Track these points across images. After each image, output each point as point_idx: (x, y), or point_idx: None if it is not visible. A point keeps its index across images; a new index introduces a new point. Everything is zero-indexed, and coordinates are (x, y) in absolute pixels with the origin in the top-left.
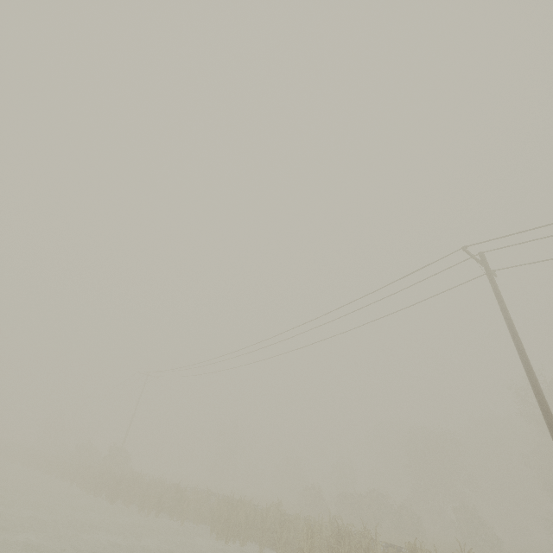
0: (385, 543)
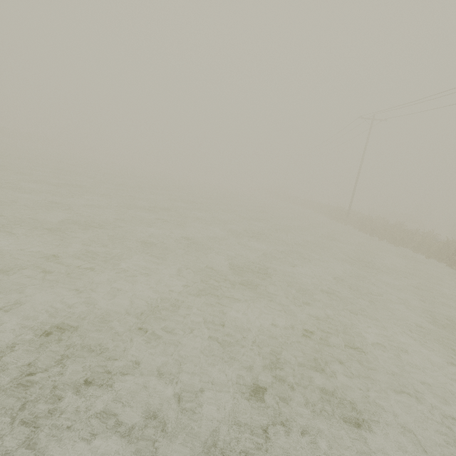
0: None
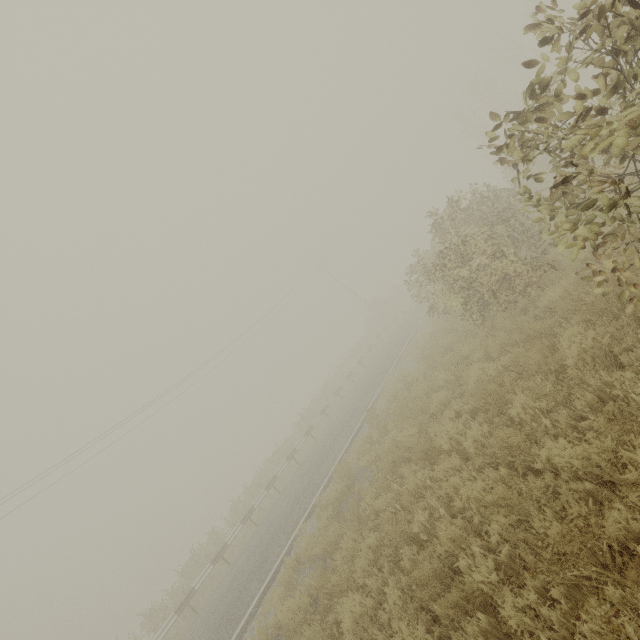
0: (225, 542)
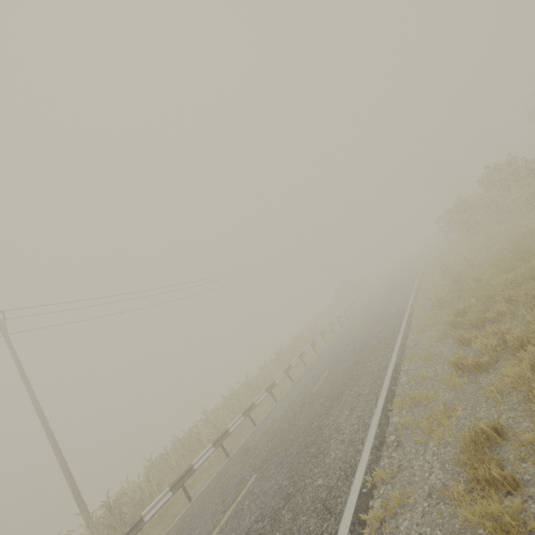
0: (291, 364)
